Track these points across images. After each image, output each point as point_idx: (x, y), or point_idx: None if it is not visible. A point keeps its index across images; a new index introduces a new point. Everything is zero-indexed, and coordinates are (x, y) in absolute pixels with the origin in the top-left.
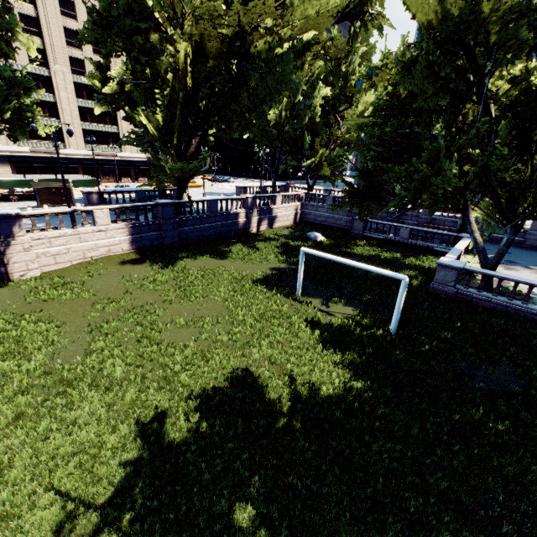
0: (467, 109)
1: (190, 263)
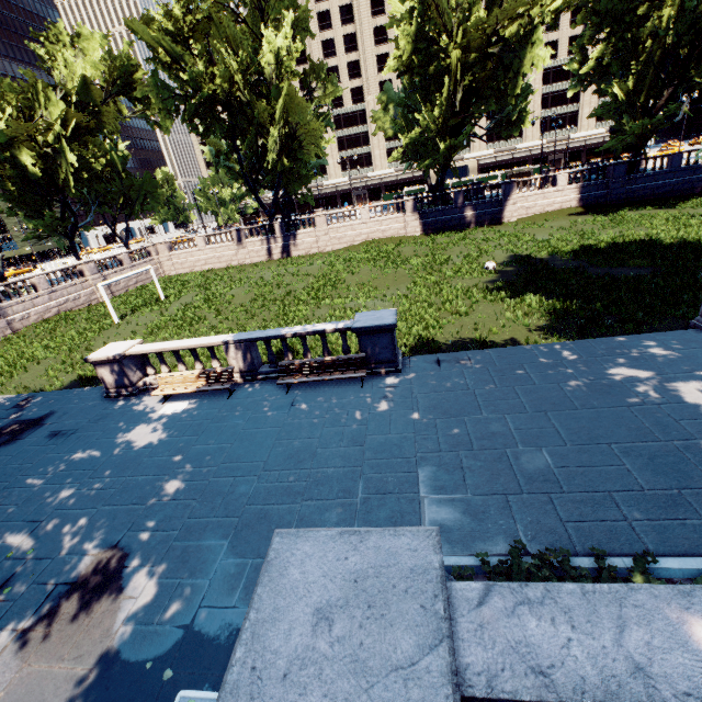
0: None
1: (629, 213)
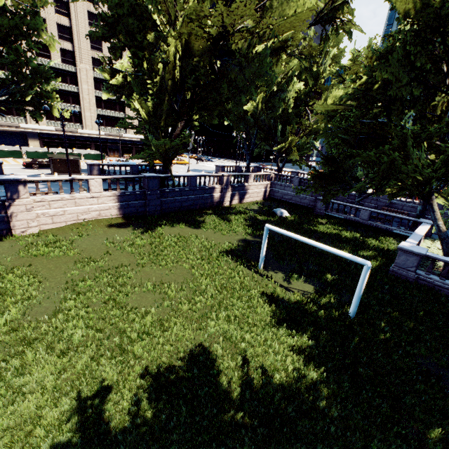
0: (436, 101)
1: (167, 230)
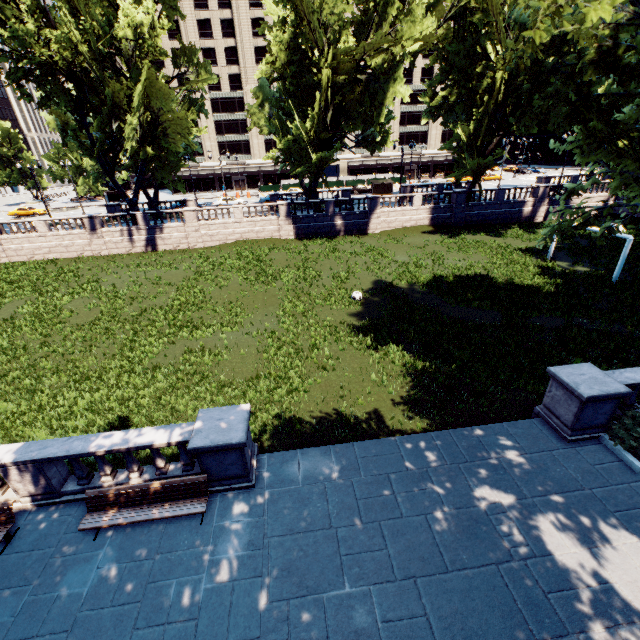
0: None
1: (468, 237)
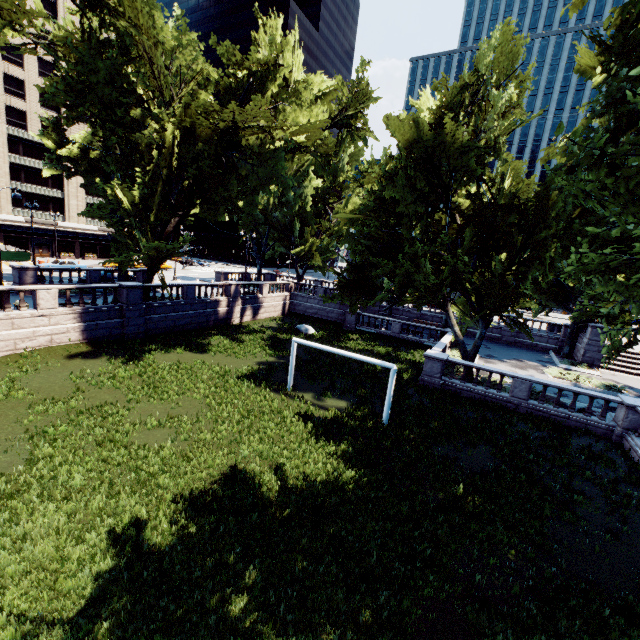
0: (439, 218)
1: (159, 357)
